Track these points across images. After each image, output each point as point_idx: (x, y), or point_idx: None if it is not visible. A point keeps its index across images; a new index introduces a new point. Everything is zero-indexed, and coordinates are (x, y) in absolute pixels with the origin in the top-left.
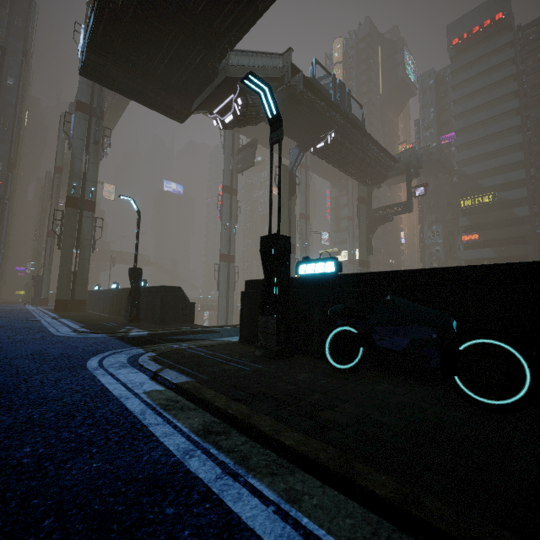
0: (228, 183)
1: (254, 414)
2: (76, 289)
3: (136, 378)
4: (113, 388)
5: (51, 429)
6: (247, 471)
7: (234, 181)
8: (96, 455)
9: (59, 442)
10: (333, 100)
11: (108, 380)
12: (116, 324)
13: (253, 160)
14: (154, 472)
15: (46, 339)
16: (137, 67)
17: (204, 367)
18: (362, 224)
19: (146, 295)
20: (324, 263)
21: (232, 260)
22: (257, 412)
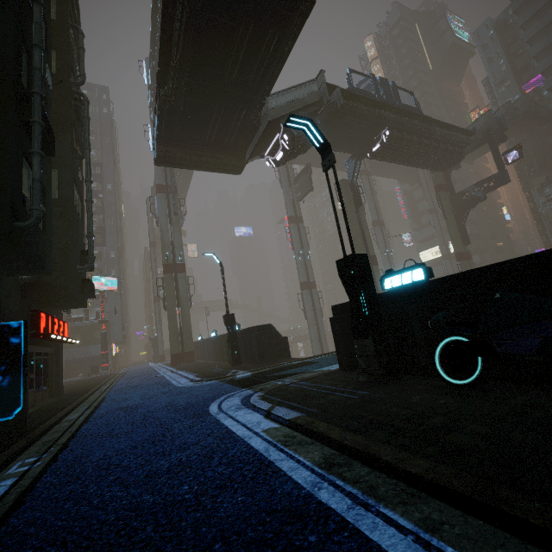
0: (292, 213)
1: (371, 444)
2: (184, 343)
3: (252, 418)
4: (236, 429)
5: (198, 470)
6: (377, 501)
7: (298, 210)
8: (238, 490)
9: (207, 480)
10: (378, 100)
11: (230, 422)
12: (222, 369)
13: (311, 184)
14: (290, 504)
15: (173, 391)
16: (195, 143)
17: (311, 400)
18: (447, 213)
19: (242, 338)
20: (410, 272)
21: (313, 286)
22: (374, 441)
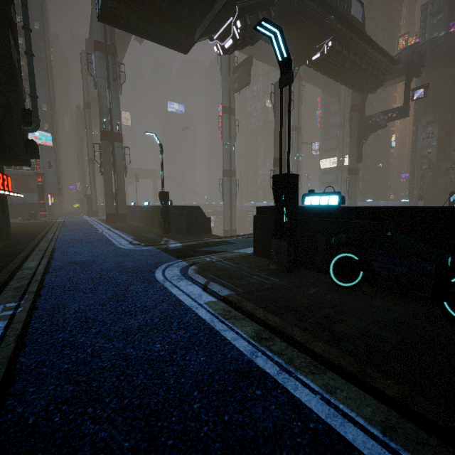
0: (226, 103)
1: (286, 325)
2: (118, 206)
3: (194, 290)
4: (183, 299)
5: (164, 331)
6: (295, 369)
7: (232, 101)
8: (199, 352)
9: (173, 341)
10: (332, 3)
11: (176, 291)
12: (155, 235)
13: (249, 78)
14: (239, 366)
15: (117, 252)
16: (144, 5)
17: (236, 280)
18: (353, 132)
19: (173, 213)
20: (328, 197)
21: (233, 174)
22: (288, 323)
